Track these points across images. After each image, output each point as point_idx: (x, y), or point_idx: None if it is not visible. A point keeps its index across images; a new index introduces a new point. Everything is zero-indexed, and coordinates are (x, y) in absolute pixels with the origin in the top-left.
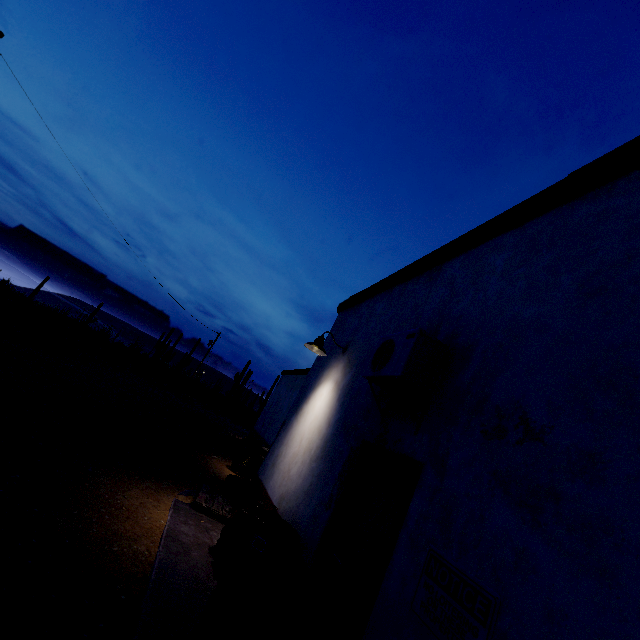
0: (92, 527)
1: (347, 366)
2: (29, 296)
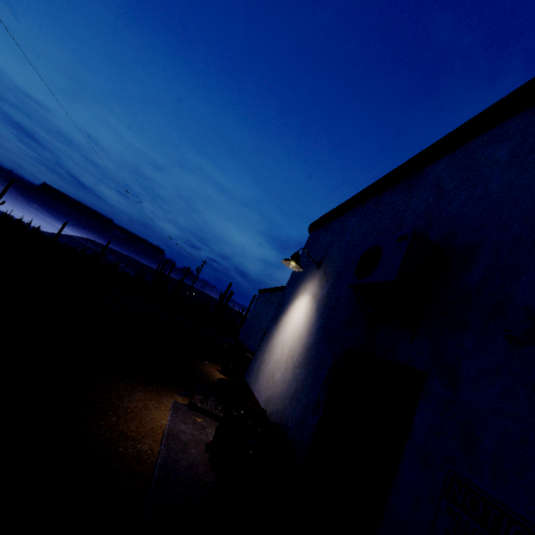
0: (100, 429)
1: (323, 279)
2: (53, 238)
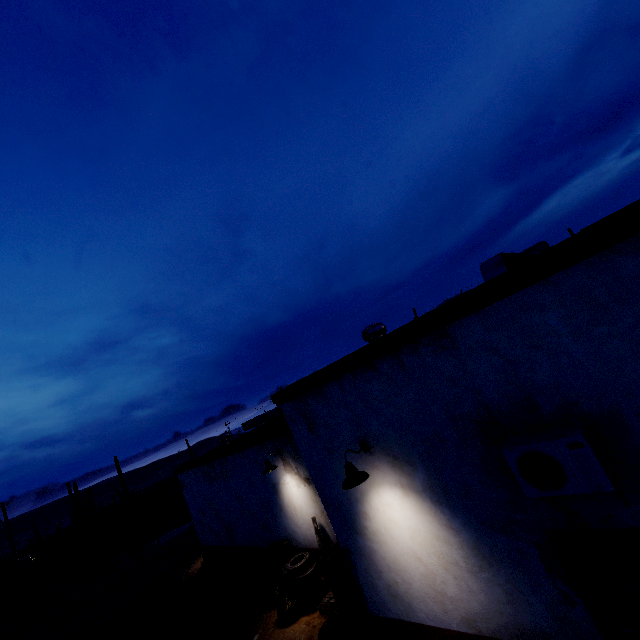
0: None
1: (400, 465)
2: None
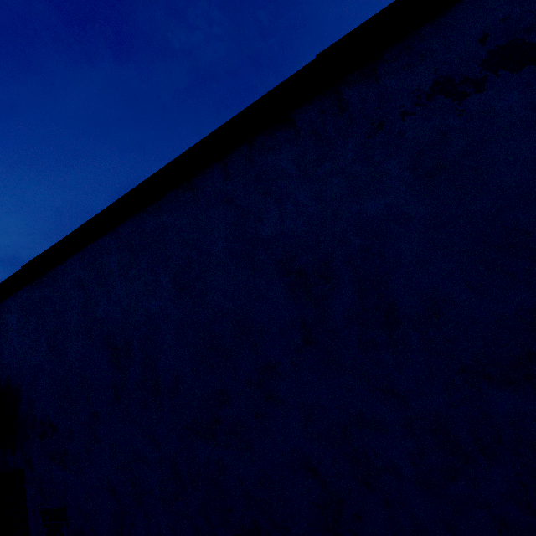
0: None
1: None
2: None
